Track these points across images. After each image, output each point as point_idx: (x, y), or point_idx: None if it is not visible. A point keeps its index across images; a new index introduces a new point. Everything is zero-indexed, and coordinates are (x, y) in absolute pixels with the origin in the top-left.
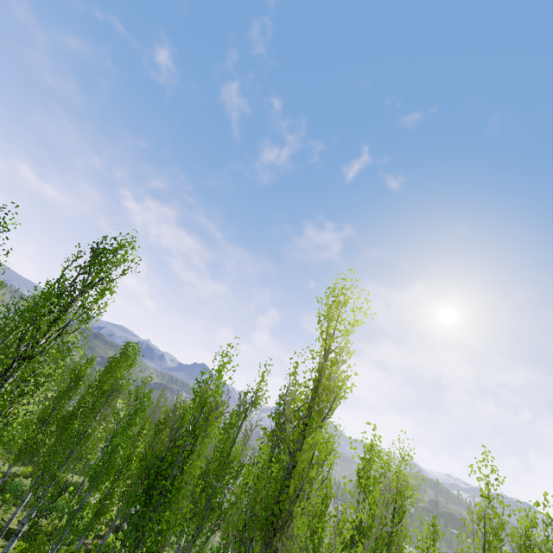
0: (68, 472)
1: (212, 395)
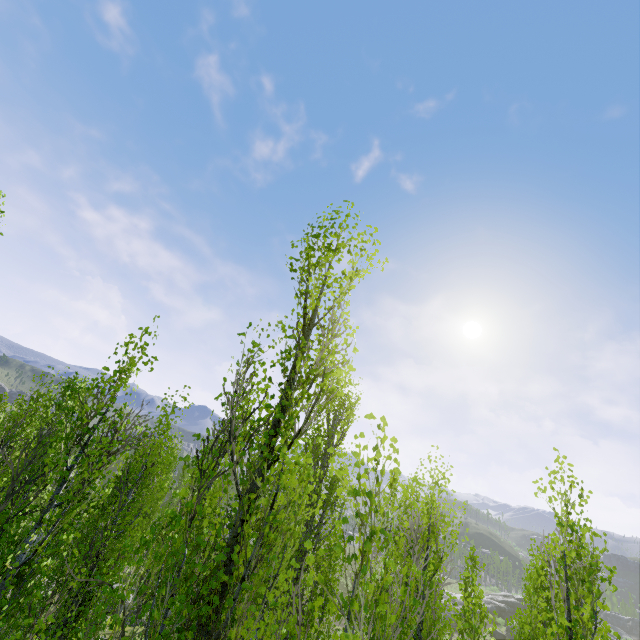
0: (8, 554)
1: (99, 412)
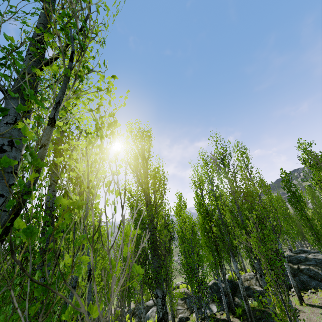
0: None
1: None
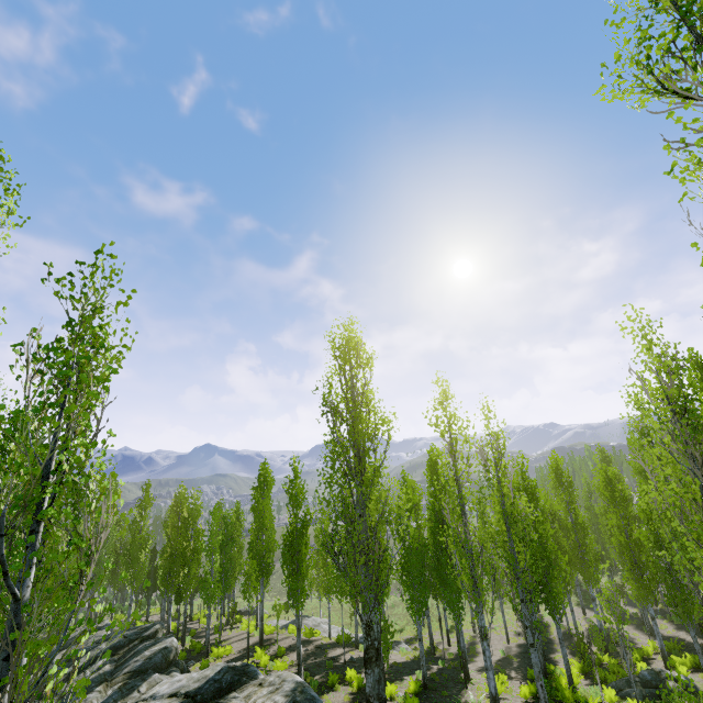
0: None
1: None
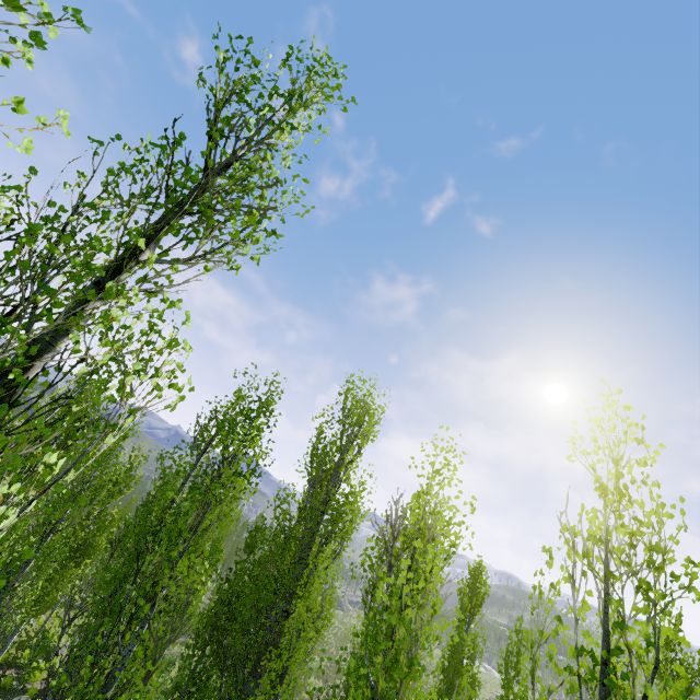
0: None
1: None
